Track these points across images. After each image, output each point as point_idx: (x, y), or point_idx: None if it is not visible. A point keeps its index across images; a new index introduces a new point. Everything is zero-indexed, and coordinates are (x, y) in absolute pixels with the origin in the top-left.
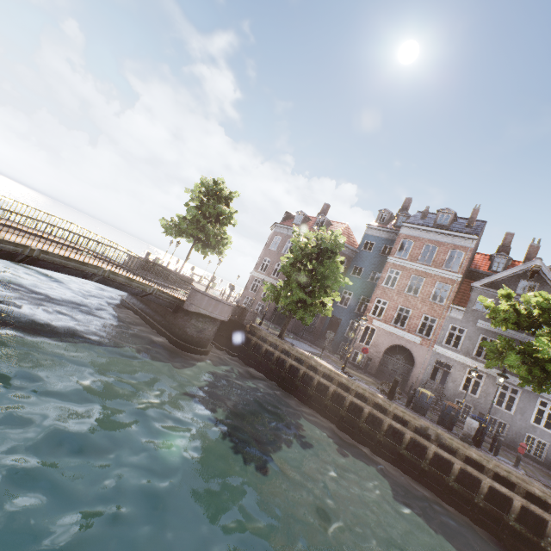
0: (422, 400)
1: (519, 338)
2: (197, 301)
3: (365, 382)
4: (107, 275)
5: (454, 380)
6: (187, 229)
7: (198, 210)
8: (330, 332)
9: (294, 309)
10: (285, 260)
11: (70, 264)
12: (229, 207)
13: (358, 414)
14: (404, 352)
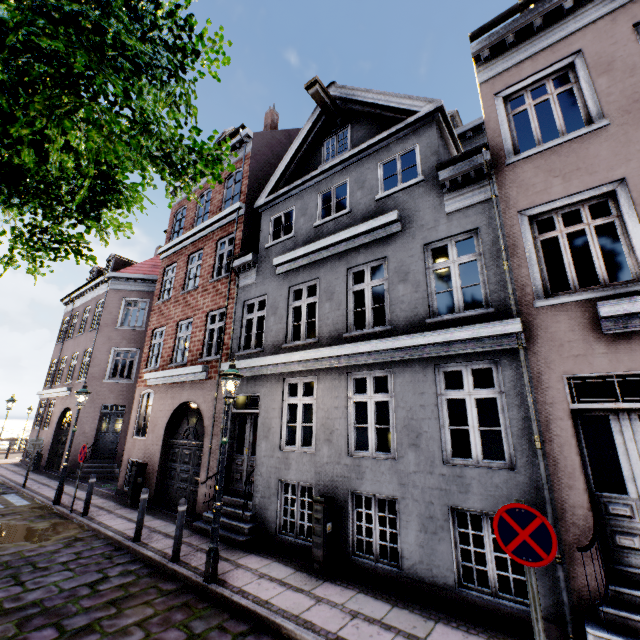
0: None
1: (347, 245)
2: None
3: None
4: None
5: (266, 429)
6: None
7: None
8: None
9: None
10: None
11: None
12: None
13: None
14: (196, 415)
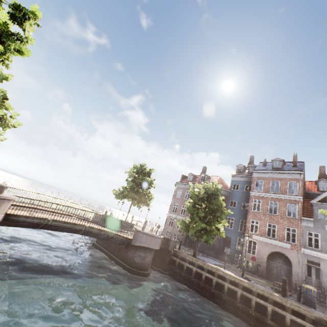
0: (308, 295)
1: None
2: (139, 238)
3: (261, 284)
4: (87, 229)
5: (325, 274)
6: (128, 194)
7: (133, 182)
8: (226, 248)
9: (199, 235)
10: (188, 204)
11: (67, 226)
12: (150, 177)
13: (264, 312)
14: (281, 256)
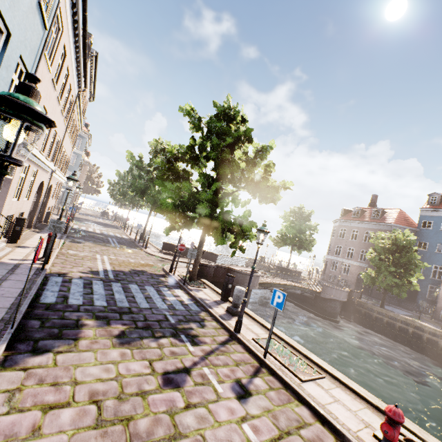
0: None
1: None
2: (329, 292)
3: None
4: (292, 288)
5: None
6: (290, 241)
7: (293, 228)
8: (421, 301)
9: (389, 288)
10: (369, 255)
11: (281, 286)
12: (309, 220)
13: None
14: None
